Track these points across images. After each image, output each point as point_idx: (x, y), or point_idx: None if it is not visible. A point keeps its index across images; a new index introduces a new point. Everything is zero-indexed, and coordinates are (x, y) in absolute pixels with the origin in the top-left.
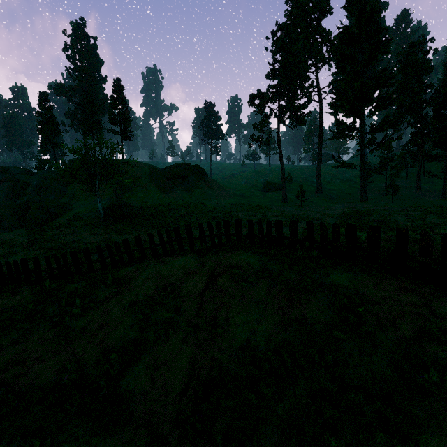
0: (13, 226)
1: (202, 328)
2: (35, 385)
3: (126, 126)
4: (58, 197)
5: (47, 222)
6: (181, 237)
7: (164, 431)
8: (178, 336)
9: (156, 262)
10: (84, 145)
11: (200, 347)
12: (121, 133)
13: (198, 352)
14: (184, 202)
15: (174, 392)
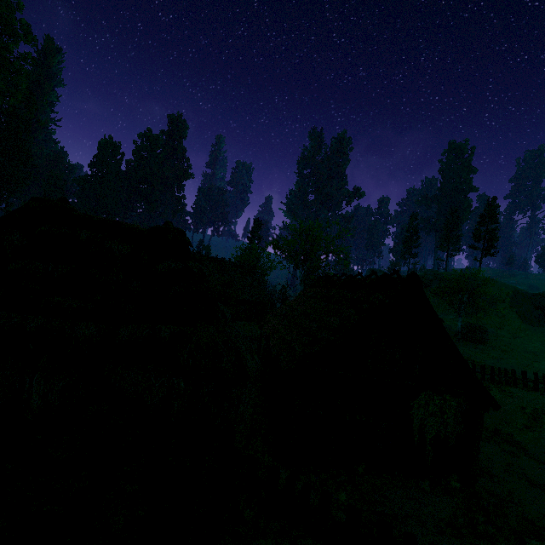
0: None
1: None
2: None
3: (492, 244)
4: None
5: None
6: None
7: None
8: None
9: (539, 393)
10: (458, 274)
11: None
12: (483, 250)
13: None
14: None
15: None
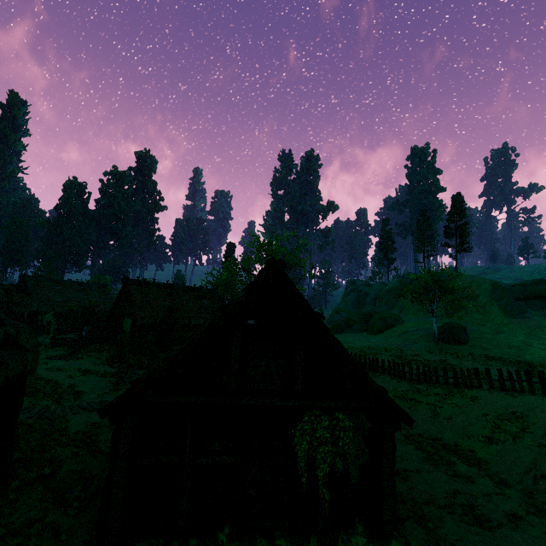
0: (359, 329)
1: (545, 446)
2: (426, 433)
3: (463, 239)
4: (389, 308)
5: (383, 331)
6: (535, 379)
7: (510, 482)
8: (523, 445)
9: (504, 393)
10: (426, 272)
11: (542, 456)
12: (456, 246)
13: (540, 458)
14: (543, 334)
15: (519, 470)
